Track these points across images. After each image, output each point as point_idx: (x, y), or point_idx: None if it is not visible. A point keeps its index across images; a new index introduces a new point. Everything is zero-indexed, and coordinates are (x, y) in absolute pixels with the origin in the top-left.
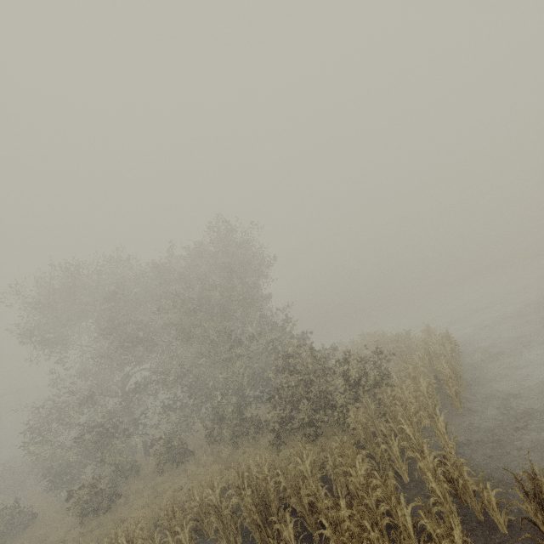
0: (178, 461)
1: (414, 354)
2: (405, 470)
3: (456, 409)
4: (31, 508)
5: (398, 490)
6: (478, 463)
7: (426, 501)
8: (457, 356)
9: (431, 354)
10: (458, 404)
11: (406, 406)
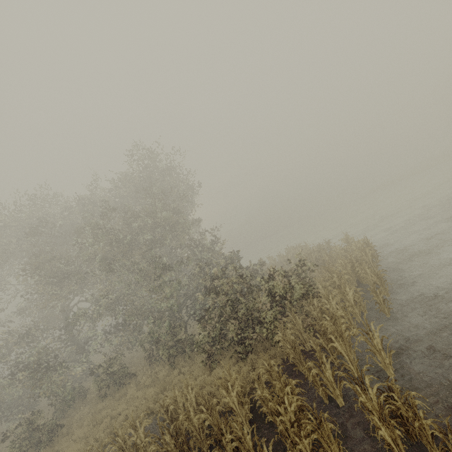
0: (121, 383)
1: (335, 261)
2: (339, 396)
3: (383, 314)
4: None
5: (333, 417)
6: (419, 380)
7: (367, 432)
8: (378, 260)
9: (353, 260)
10: (386, 310)
11: (335, 320)
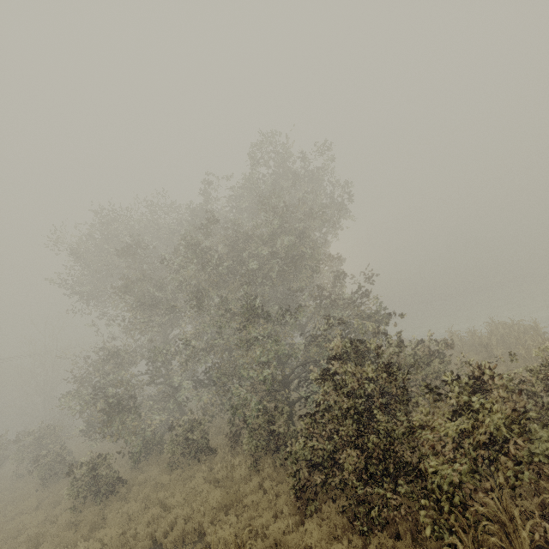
0: (197, 456)
1: None
2: None
3: None
4: (74, 457)
5: None
6: None
7: None
8: None
9: None
10: None
11: None
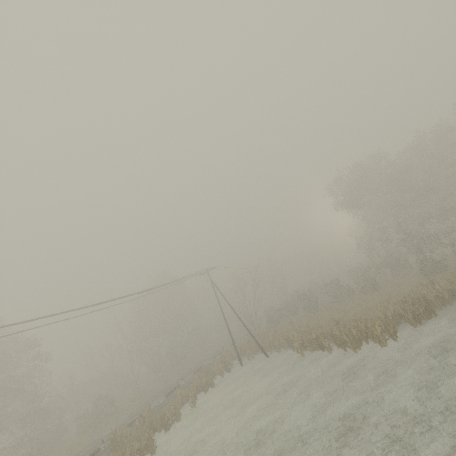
0: None
1: None
2: None
3: None
4: (375, 282)
5: None
6: None
7: None
8: None
9: None
10: None
11: None
